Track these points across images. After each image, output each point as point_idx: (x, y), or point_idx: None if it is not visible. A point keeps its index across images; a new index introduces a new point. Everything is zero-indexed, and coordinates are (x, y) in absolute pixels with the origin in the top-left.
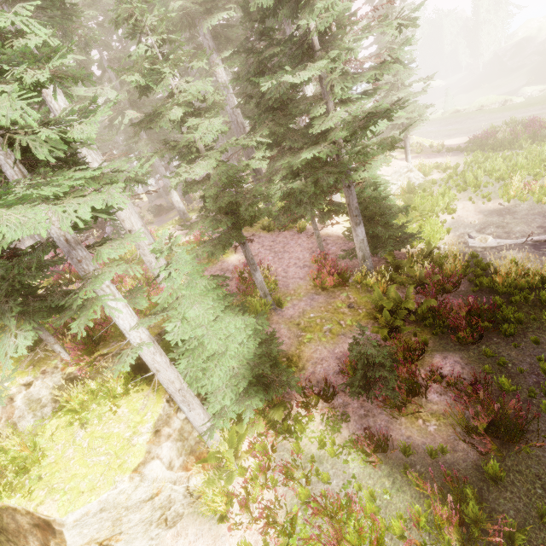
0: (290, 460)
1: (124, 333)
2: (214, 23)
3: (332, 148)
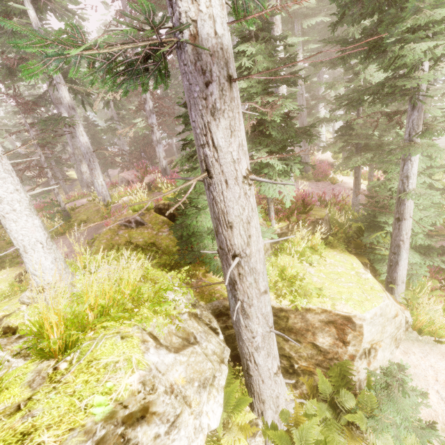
0: None
1: (410, 178)
2: (313, 23)
3: None
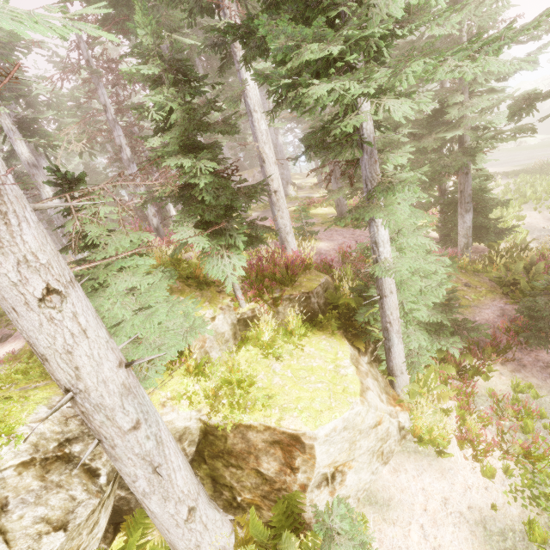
0: (486, 404)
1: (380, 245)
2: None
3: (471, 131)
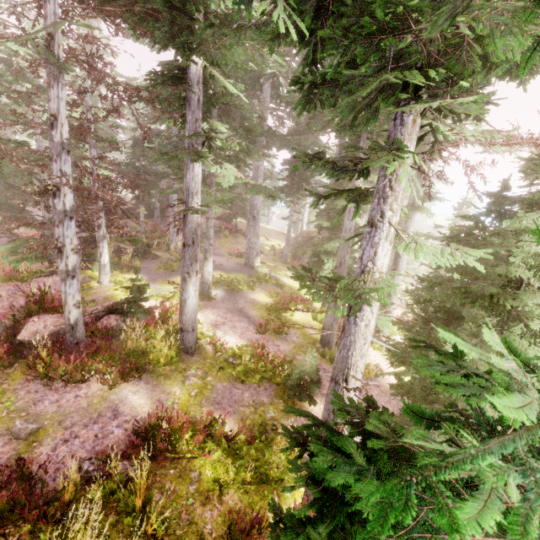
0: None
1: None
2: None
3: None
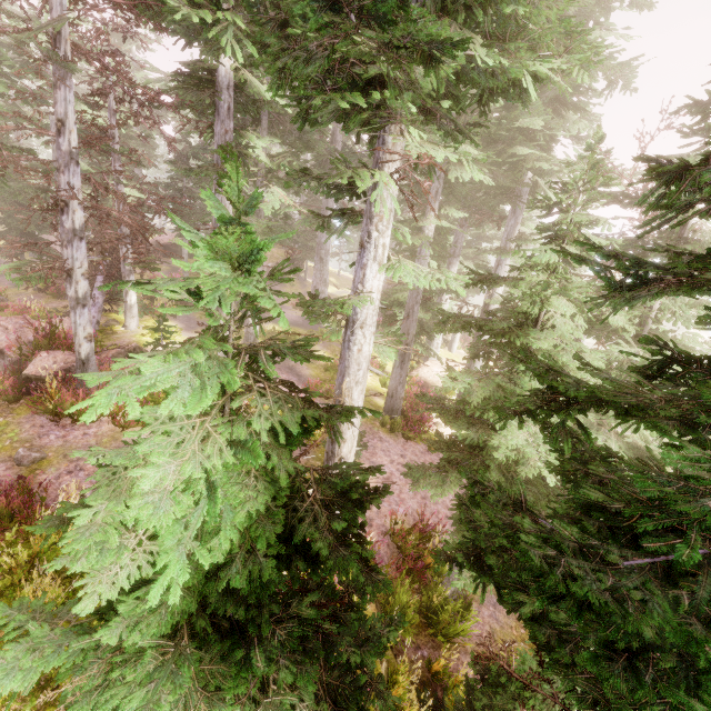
0: None
1: None
2: (466, 178)
3: (622, 441)
